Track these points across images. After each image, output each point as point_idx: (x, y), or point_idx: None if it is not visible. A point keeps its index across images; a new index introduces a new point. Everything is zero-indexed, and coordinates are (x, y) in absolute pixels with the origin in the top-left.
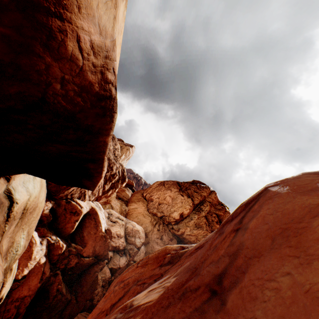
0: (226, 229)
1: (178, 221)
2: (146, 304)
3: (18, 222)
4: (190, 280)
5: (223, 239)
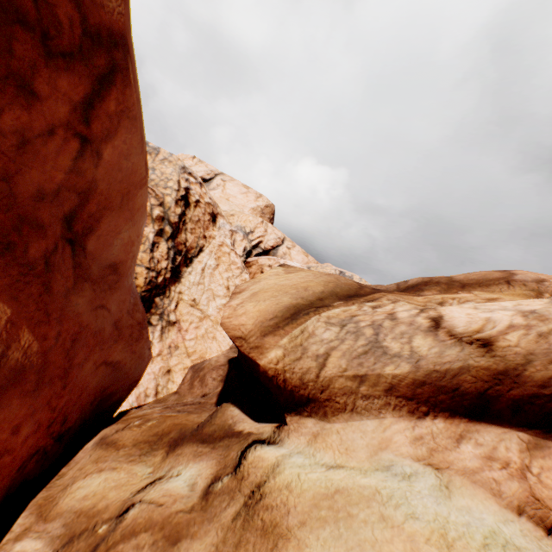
0: (42, 88)
1: None
2: (3, 321)
3: (241, 512)
4: (27, 237)
5: (47, 132)
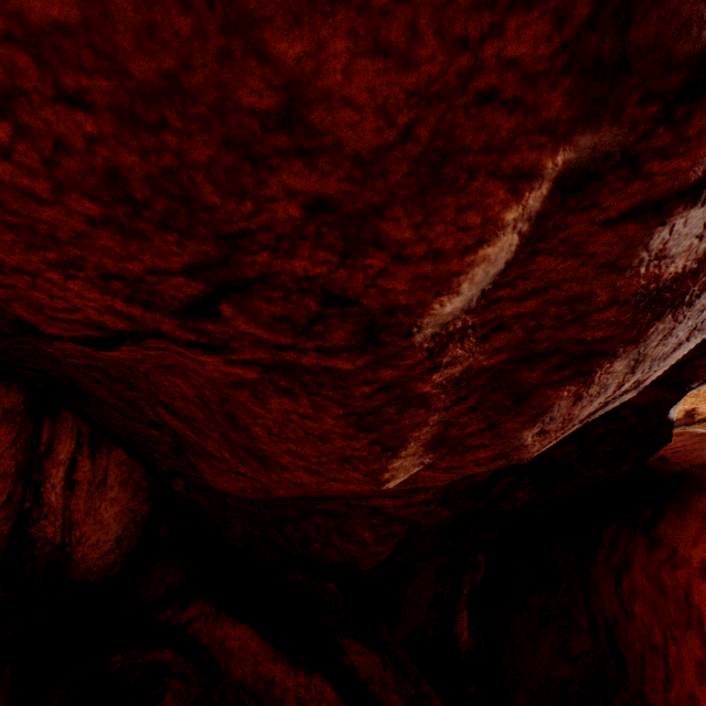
0: None
1: (675, 424)
2: None
3: None
4: None
5: None
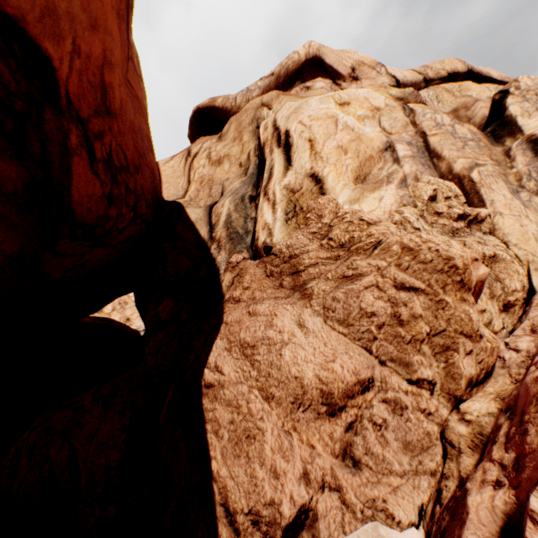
0: None
1: None
2: None
3: None
4: None
5: None
